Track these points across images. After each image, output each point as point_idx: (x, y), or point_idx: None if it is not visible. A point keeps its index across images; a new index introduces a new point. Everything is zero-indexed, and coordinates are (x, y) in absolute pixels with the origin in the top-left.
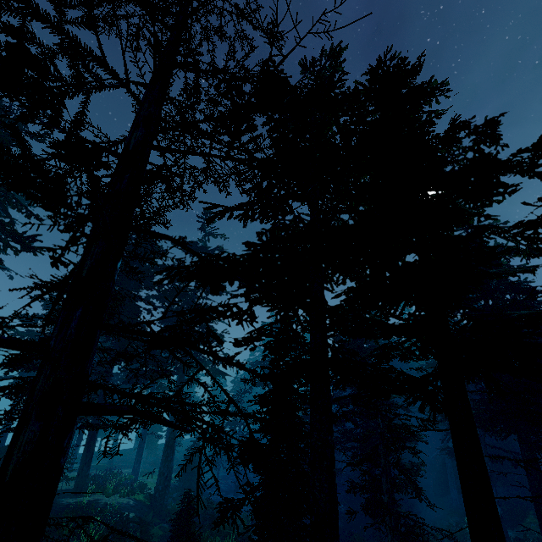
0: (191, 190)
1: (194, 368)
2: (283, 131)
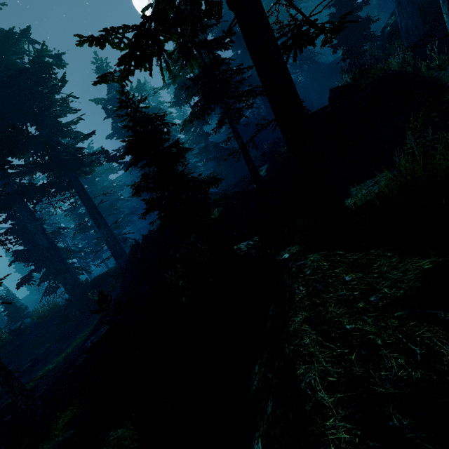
0: None
1: None
2: None
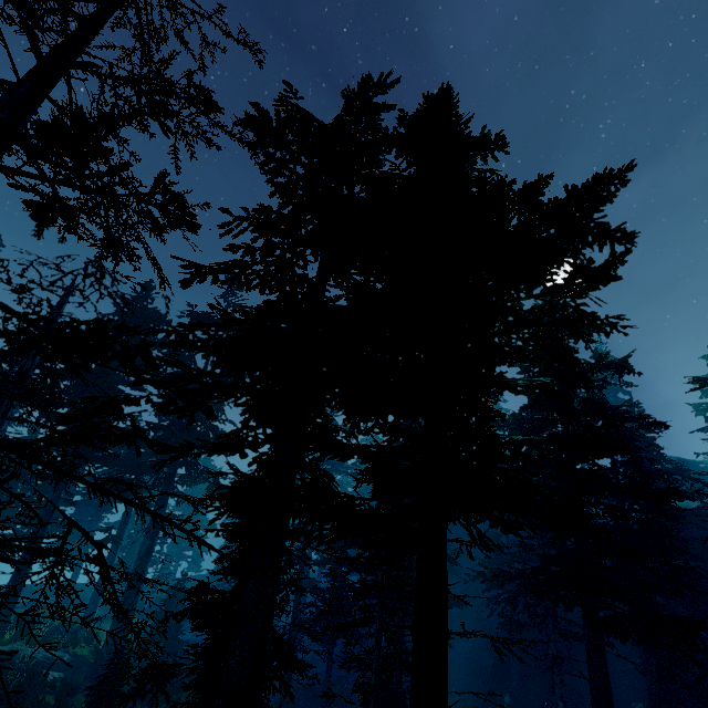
0: (40, 229)
1: (192, 481)
2: (290, 176)
